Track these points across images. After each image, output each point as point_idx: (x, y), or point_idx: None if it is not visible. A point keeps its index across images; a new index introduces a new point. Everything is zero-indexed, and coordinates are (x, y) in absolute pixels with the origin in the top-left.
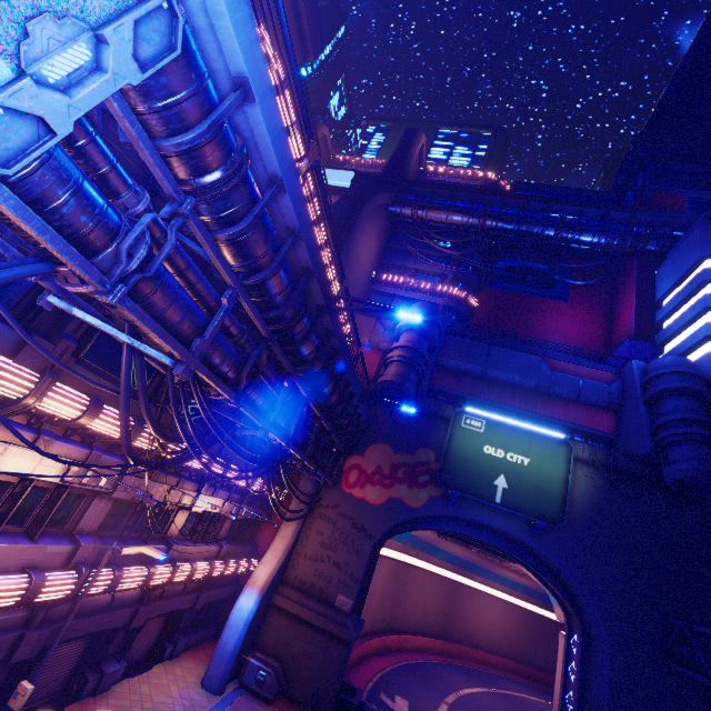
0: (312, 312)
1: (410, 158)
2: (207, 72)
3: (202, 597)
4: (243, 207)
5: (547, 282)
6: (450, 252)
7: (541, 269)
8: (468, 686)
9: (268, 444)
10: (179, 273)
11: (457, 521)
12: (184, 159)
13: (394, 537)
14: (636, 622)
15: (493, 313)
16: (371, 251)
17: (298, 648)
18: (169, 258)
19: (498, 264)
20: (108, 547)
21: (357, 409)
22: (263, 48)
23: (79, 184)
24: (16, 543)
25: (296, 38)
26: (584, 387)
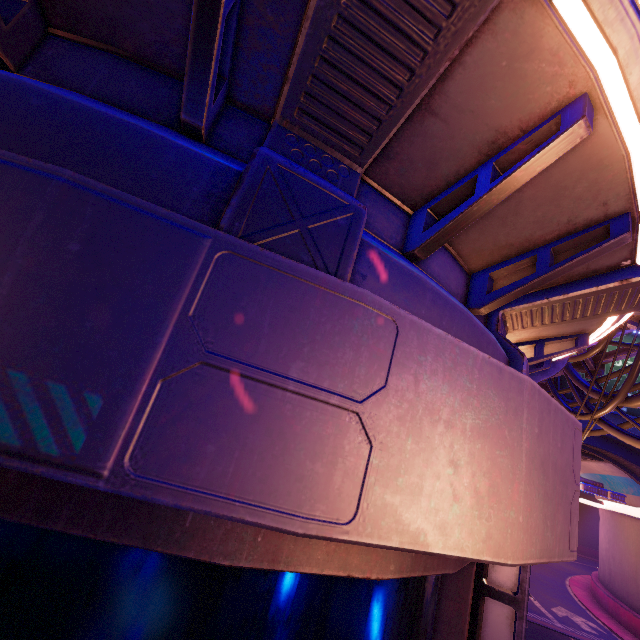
0: None
1: None
2: None
3: None
4: None
5: None
6: None
7: None
8: None
9: None
10: None
11: None
12: None
13: None
14: None
15: None
16: None
17: None
18: None
19: None
20: None
21: None
22: None
23: None
24: None
25: None
26: None
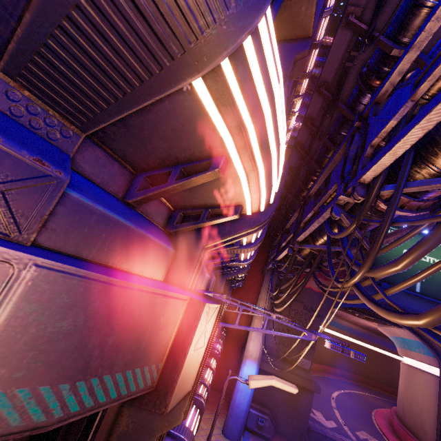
0: None
1: None
2: None
3: None
4: None
5: None
6: None
7: None
8: (331, 391)
9: (319, 257)
10: None
11: None
12: None
13: None
14: None
15: None
16: None
17: (275, 396)
18: None
19: None
20: None
21: None
22: None
23: None
24: None
25: None
26: None
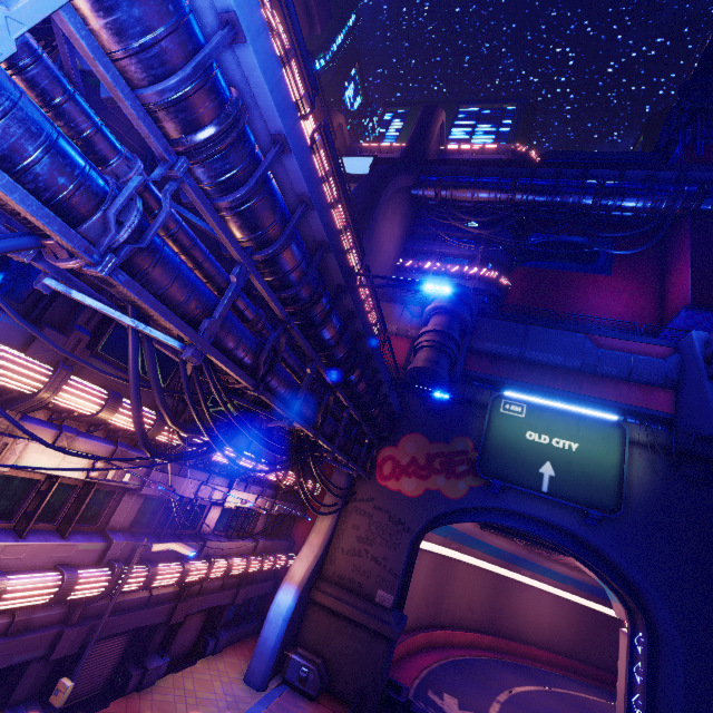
0: (332, 294)
1: (430, 137)
2: (188, 6)
3: (241, 592)
4: (244, 169)
5: (586, 256)
6: (478, 232)
7: (579, 242)
8: (520, 683)
9: (295, 436)
10: (184, 252)
11: (500, 512)
12: (172, 113)
13: (434, 530)
14: (711, 620)
15: (528, 293)
16: (394, 237)
17: (339, 644)
18: (171, 234)
19: (531, 240)
20: (141, 543)
21: (387, 398)
22: (265, 15)
23: (53, 141)
24: (46, 541)
25: (300, 9)
26: (636, 364)
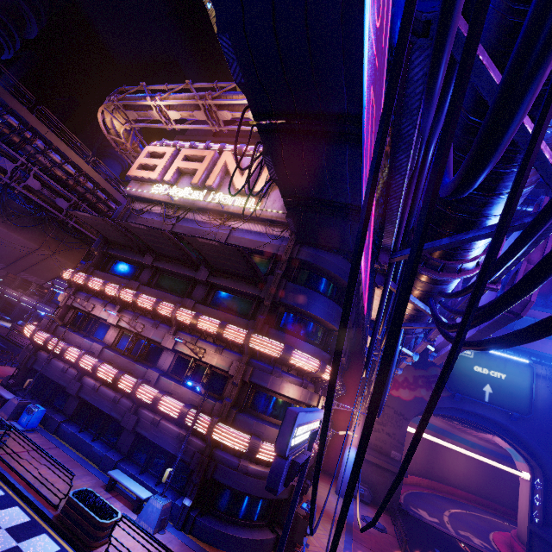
0: None
1: None
2: None
3: None
4: None
5: None
6: None
7: None
8: (452, 508)
9: None
10: None
11: (455, 410)
12: None
13: None
14: None
15: None
16: None
17: (374, 478)
18: None
19: None
20: None
21: None
22: None
23: None
24: None
25: None
26: None
